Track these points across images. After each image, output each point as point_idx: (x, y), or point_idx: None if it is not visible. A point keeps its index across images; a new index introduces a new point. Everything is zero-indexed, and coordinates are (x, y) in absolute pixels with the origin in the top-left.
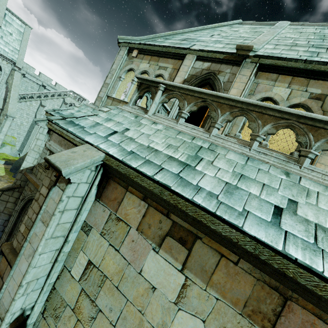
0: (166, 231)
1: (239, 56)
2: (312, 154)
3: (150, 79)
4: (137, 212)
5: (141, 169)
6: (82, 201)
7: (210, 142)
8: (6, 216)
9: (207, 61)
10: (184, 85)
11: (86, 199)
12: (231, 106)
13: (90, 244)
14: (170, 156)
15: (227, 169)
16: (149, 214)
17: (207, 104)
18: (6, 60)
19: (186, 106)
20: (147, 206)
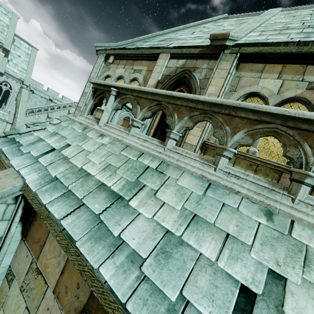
0: (83, 303)
1: (216, 48)
2: (312, 177)
3: (102, 83)
4: (56, 264)
5: (49, 208)
6: (0, 243)
7: (161, 160)
8: None
9: (182, 58)
10: (136, 87)
11: (5, 241)
12: (190, 109)
13: (10, 301)
14: (102, 183)
15: (174, 205)
16: (67, 271)
17: (163, 107)
18: (16, 80)
19: (139, 112)
20: (67, 258)
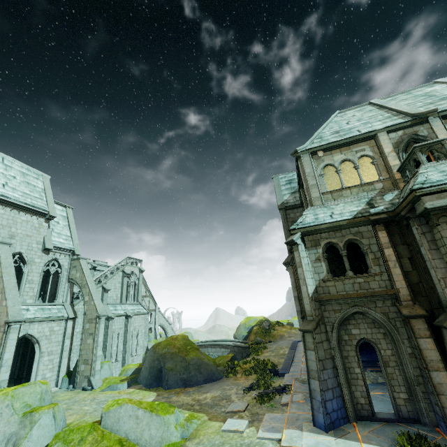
0: None
1: (421, 118)
2: None
3: (430, 142)
4: None
5: None
6: None
7: None
8: (330, 362)
9: (398, 131)
10: None
11: None
12: None
13: None
14: None
15: None
16: None
17: None
18: (64, 253)
19: None
20: None
